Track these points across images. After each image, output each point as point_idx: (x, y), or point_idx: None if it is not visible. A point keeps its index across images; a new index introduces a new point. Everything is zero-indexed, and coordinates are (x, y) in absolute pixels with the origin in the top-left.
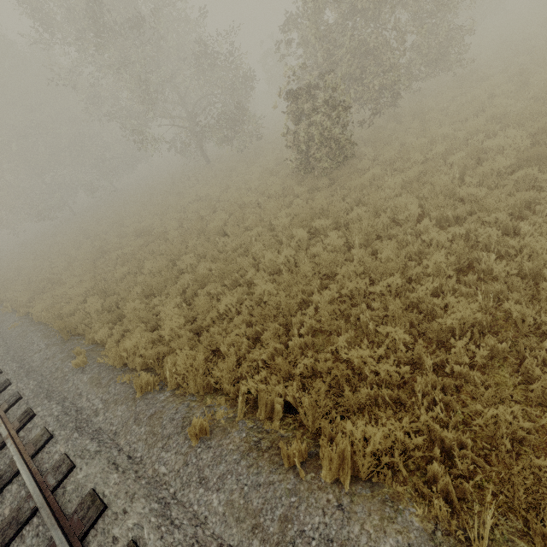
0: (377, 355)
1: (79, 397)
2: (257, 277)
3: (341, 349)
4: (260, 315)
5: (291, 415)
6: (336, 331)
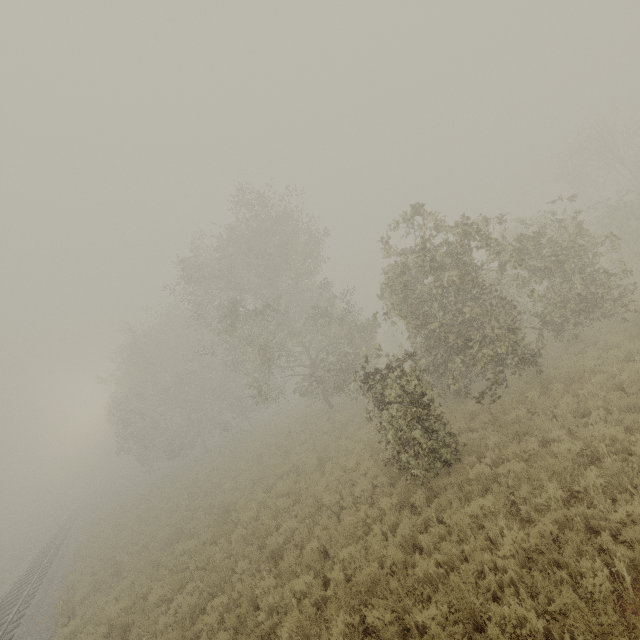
0: None
1: None
2: None
3: None
4: None
5: None
6: None
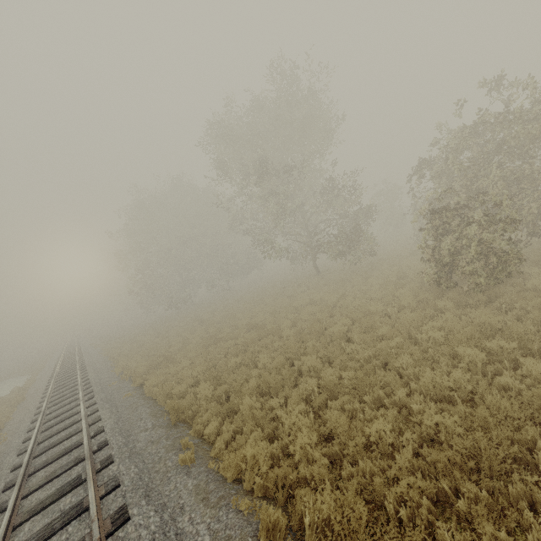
0: None
1: (180, 510)
2: (414, 400)
3: None
4: (444, 463)
5: None
6: None
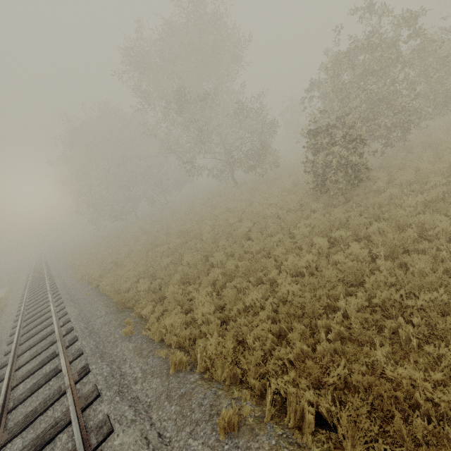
0: (431, 379)
1: (123, 362)
2: (280, 277)
3: (378, 364)
4: (285, 313)
5: (323, 431)
6: (368, 342)
